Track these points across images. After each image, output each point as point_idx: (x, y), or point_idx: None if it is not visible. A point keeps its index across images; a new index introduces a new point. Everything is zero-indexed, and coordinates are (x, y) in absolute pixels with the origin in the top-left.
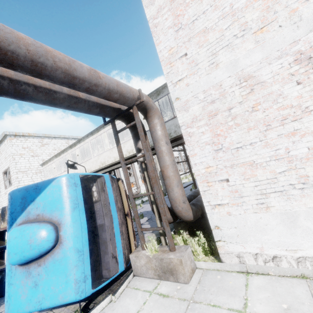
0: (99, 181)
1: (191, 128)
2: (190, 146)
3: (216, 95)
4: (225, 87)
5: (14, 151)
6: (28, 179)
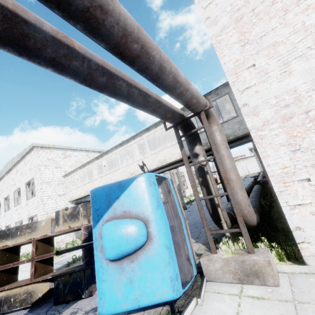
0: (164, 183)
1: (262, 131)
2: (261, 148)
3: (291, 100)
4: (300, 92)
5: (40, 162)
6: (51, 190)
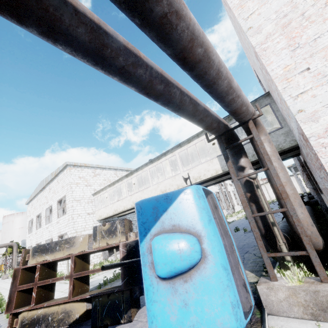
0: (210, 198)
1: (325, 139)
2: (325, 157)
3: None
4: None
5: (72, 180)
6: (81, 208)
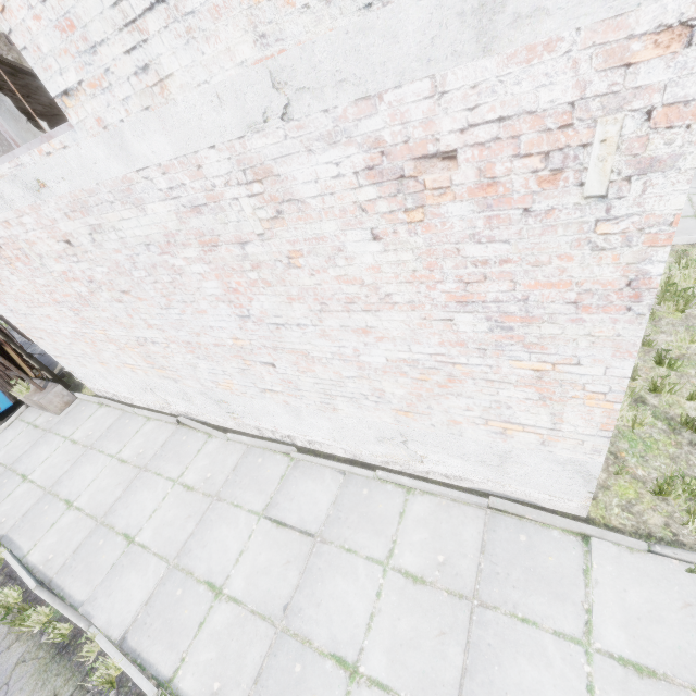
0: None
1: None
2: None
3: None
4: None
5: None
6: None
